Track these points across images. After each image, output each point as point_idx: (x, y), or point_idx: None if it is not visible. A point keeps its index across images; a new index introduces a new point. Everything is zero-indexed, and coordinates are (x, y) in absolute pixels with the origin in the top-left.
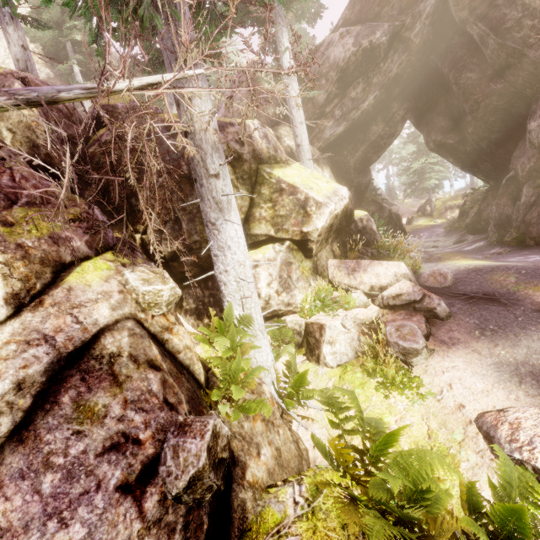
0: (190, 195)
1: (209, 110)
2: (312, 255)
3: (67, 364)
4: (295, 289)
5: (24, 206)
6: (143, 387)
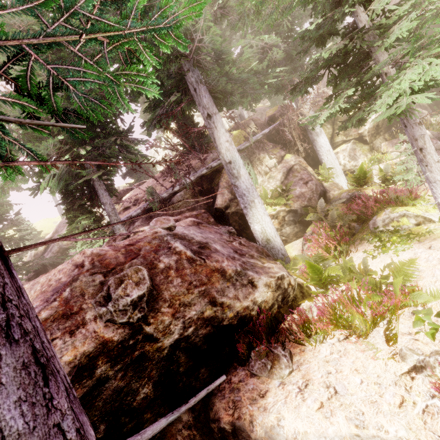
0: (306, 135)
1: (308, 110)
2: (367, 143)
3: (289, 171)
4: (358, 159)
5: (270, 149)
6: (303, 172)
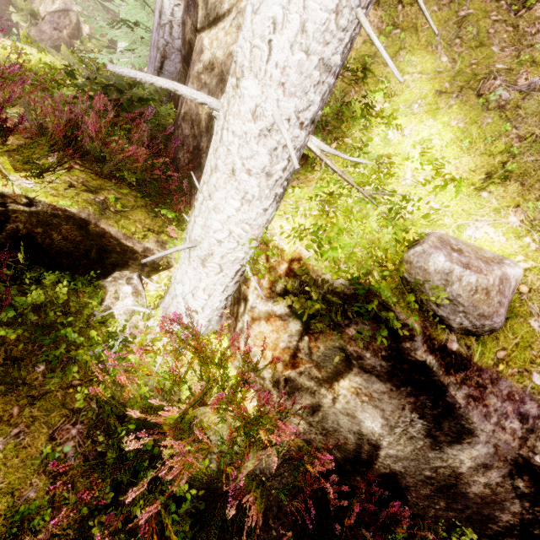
0: None
1: None
2: None
3: (65, 10)
4: None
5: None
6: (66, 22)
